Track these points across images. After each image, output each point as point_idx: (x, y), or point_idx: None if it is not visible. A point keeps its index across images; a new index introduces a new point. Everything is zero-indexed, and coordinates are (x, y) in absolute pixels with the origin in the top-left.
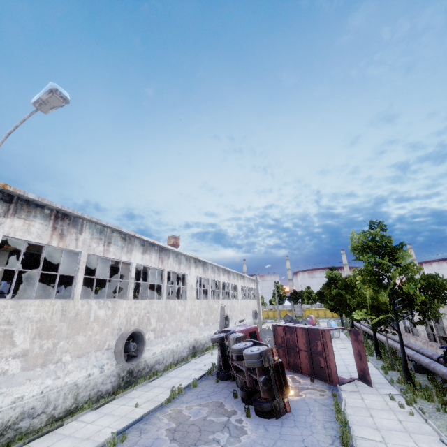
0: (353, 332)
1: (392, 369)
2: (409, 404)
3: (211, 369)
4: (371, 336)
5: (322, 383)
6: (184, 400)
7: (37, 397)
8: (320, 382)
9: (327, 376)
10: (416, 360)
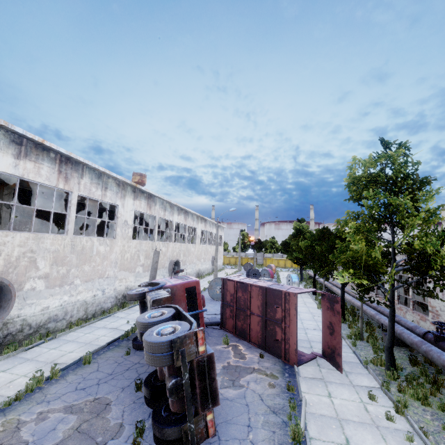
0: (328, 297)
1: (361, 338)
2: (400, 414)
3: (132, 330)
4: (331, 292)
5: (274, 361)
6: (49, 395)
7: None
8: (271, 358)
9: (283, 352)
10: (396, 333)
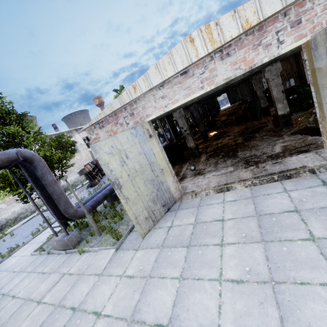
0: None
1: None
2: None
3: None
4: None
5: None
6: (75, 192)
7: (21, 209)
8: None
9: None
10: None
